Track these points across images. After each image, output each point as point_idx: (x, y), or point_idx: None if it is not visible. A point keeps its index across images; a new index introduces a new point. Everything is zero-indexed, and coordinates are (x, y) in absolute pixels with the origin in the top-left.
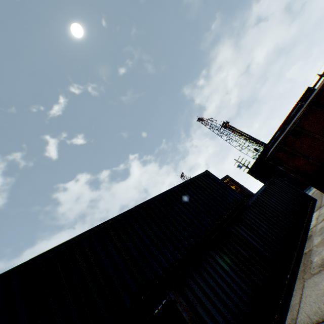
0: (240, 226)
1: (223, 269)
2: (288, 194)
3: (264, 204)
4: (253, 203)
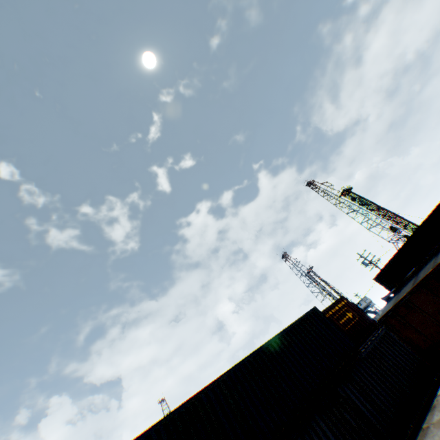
0: (350, 387)
1: (327, 437)
2: None
3: (382, 357)
4: (368, 355)
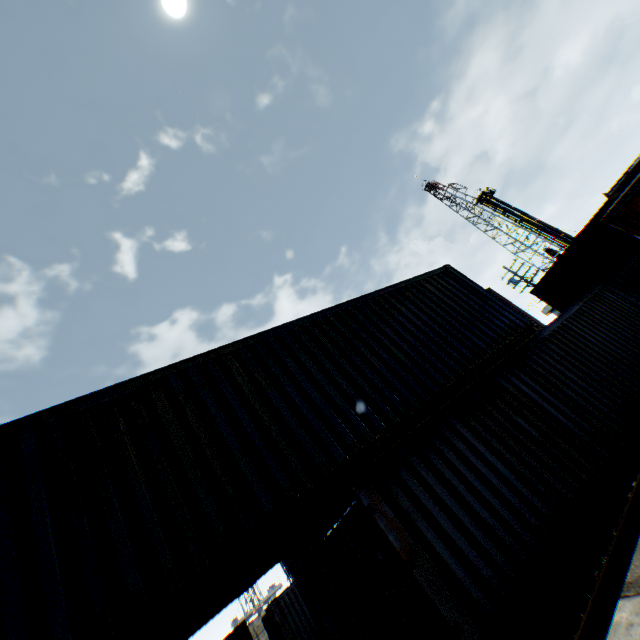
0: (522, 378)
1: (480, 457)
2: (636, 322)
3: (578, 339)
4: (553, 336)
